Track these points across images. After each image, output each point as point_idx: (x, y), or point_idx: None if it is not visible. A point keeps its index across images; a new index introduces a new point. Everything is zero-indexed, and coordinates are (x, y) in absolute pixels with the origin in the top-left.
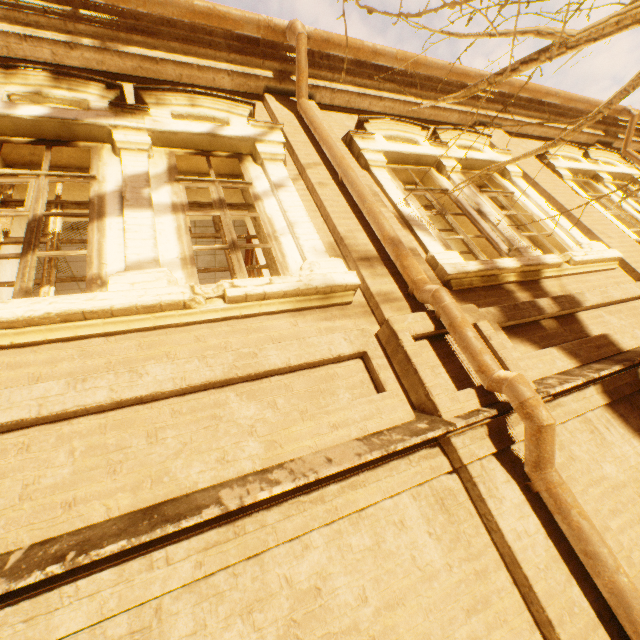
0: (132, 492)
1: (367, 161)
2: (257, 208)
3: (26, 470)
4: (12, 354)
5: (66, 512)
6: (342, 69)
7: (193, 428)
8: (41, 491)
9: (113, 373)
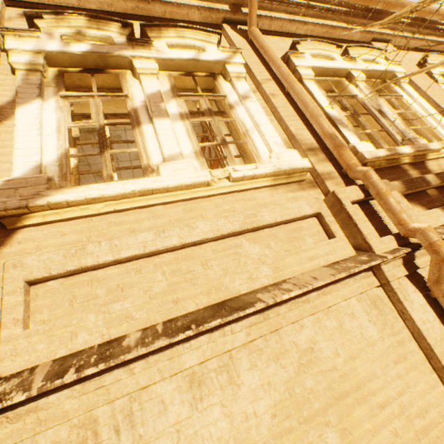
0: (206, 295)
1: (301, 75)
2: (233, 114)
3: (143, 283)
4: (115, 216)
5: (175, 305)
6: (278, 0)
7: (226, 260)
8: (159, 294)
9: (178, 227)
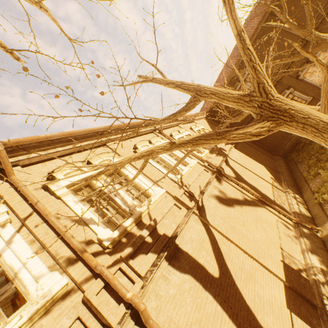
0: None
1: (59, 196)
2: (0, 263)
3: None
4: None
5: None
6: (31, 146)
7: None
8: None
9: None
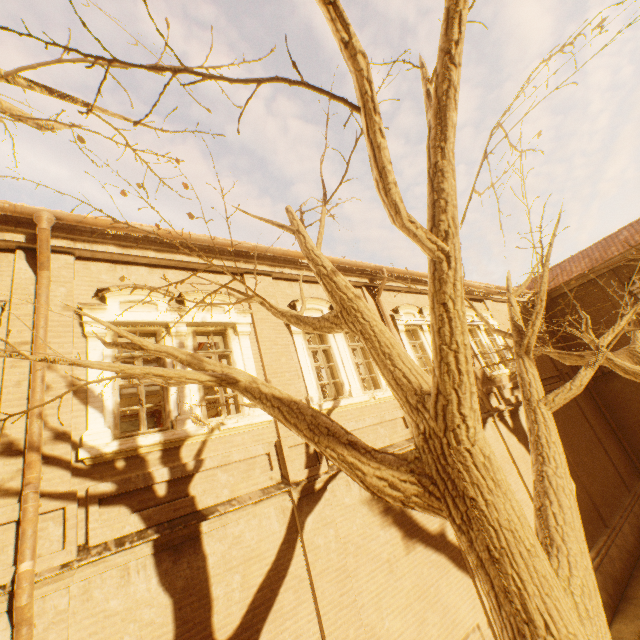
0: None
1: (86, 333)
2: None
3: None
4: None
5: None
6: (107, 234)
7: None
8: None
9: None
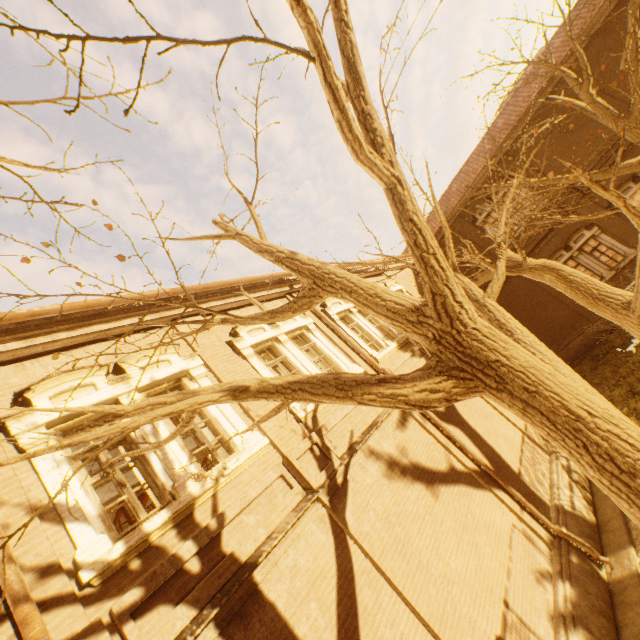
0: None
1: (22, 447)
2: None
3: None
4: None
5: None
6: None
7: None
8: None
9: None
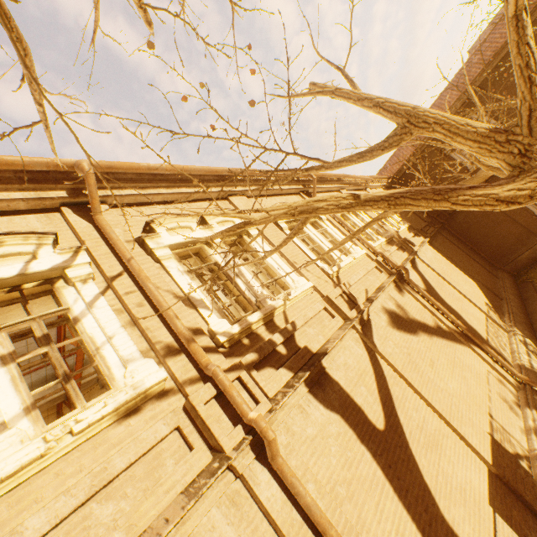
0: None
1: (158, 257)
2: (79, 331)
3: None
4: None
5: None
6: (126, 178)
7: None
8: None
9: None
